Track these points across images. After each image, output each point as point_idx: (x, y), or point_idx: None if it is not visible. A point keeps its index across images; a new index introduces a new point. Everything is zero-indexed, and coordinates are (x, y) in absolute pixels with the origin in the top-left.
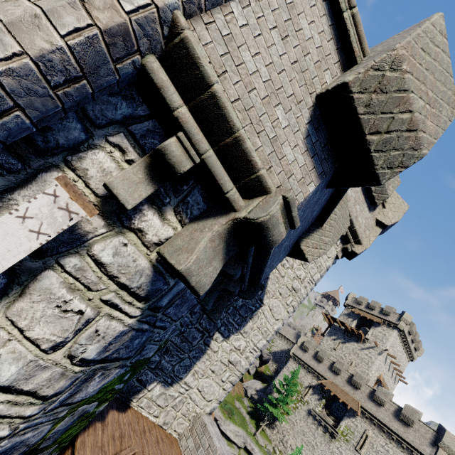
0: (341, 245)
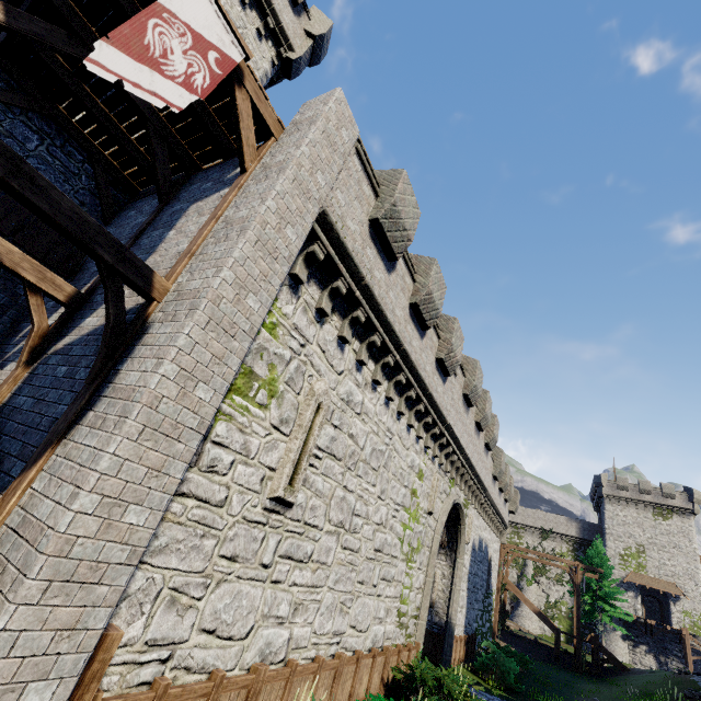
0: (275, 50)
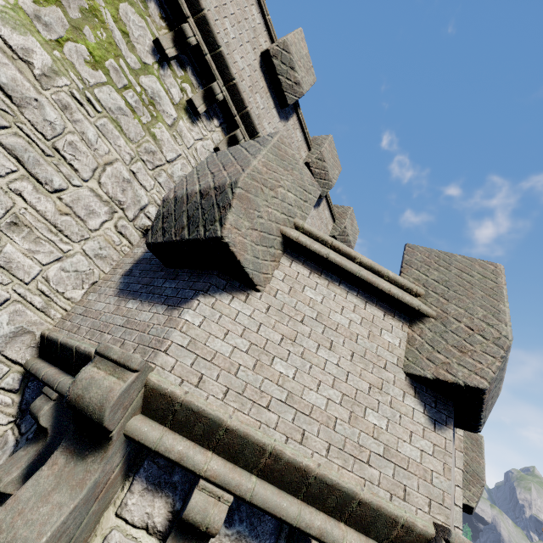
0: None
